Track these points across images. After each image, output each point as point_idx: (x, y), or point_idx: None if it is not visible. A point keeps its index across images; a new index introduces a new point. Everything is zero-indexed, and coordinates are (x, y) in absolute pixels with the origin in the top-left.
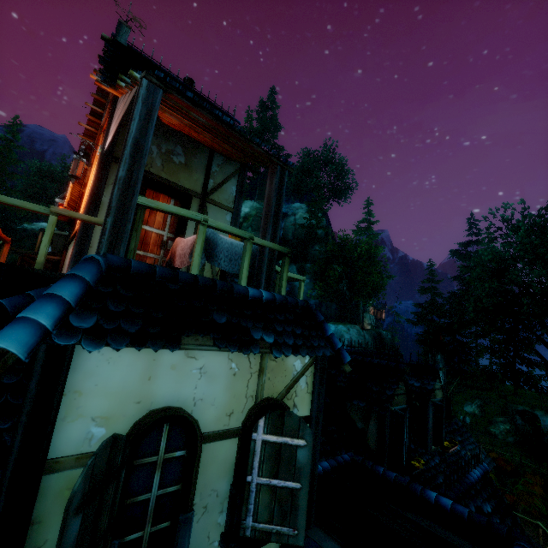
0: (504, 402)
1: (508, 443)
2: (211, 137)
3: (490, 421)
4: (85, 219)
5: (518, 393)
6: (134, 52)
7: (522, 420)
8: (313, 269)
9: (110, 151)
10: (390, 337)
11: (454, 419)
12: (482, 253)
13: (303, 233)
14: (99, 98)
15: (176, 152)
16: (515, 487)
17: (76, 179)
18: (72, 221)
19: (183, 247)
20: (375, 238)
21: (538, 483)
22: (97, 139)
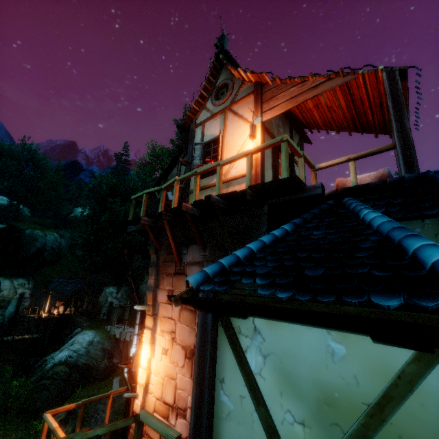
0: None
1: None
2: (342, 113)
3: None
4: (310, 162)
5: None
6: (230, 56)
7: None
8: None
9: (263, 121)
10: None
11: None
12: None
13: None
14: (208, 86)
15: (280, 126)
16: None
17: (254, 139)
18: (210, 173)
19: (359, 182)
20: None
21: None
22: (197, 116)
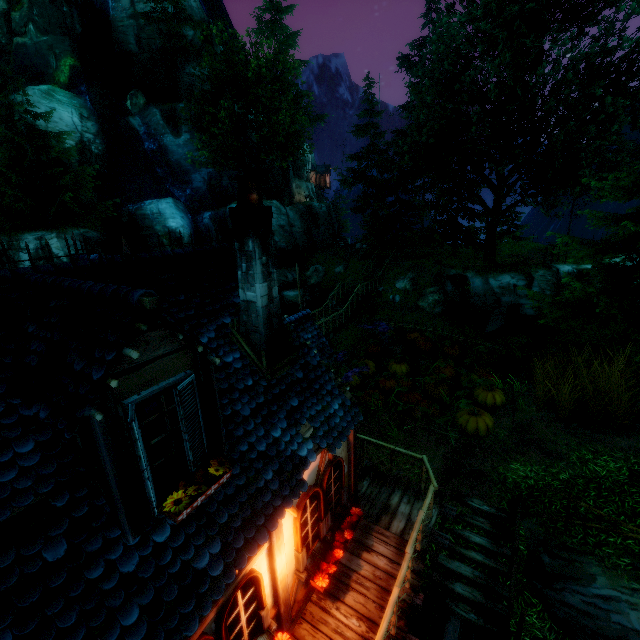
0: (439, 268)
1: (435, 314)
2: None
3: (421, 294)
4: None
5: (456, 253)
6: None
7: (453, 286)
8: (192, 112)
9: None
10: (325, 210)
11: (304, 358)
12: (431, 42)
13: (157, 36)
14: None
15: None
16: (423, 379)
17: None
18: None
19: None
20: (291, 44)
21: (454, 354)
22: None
